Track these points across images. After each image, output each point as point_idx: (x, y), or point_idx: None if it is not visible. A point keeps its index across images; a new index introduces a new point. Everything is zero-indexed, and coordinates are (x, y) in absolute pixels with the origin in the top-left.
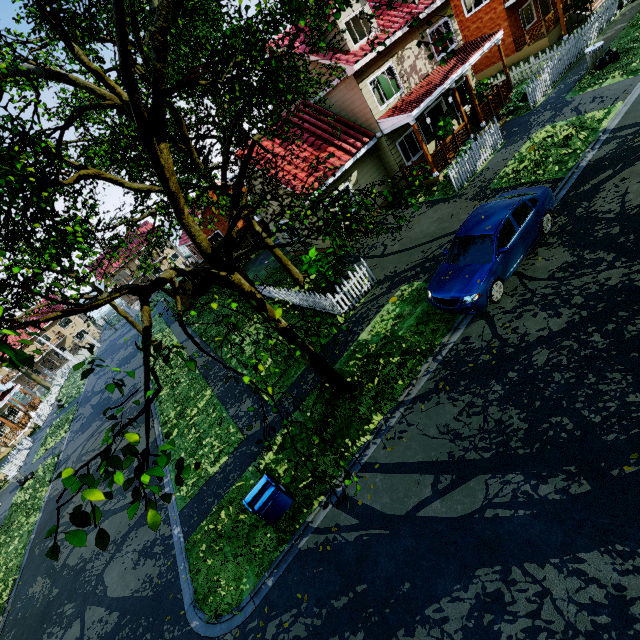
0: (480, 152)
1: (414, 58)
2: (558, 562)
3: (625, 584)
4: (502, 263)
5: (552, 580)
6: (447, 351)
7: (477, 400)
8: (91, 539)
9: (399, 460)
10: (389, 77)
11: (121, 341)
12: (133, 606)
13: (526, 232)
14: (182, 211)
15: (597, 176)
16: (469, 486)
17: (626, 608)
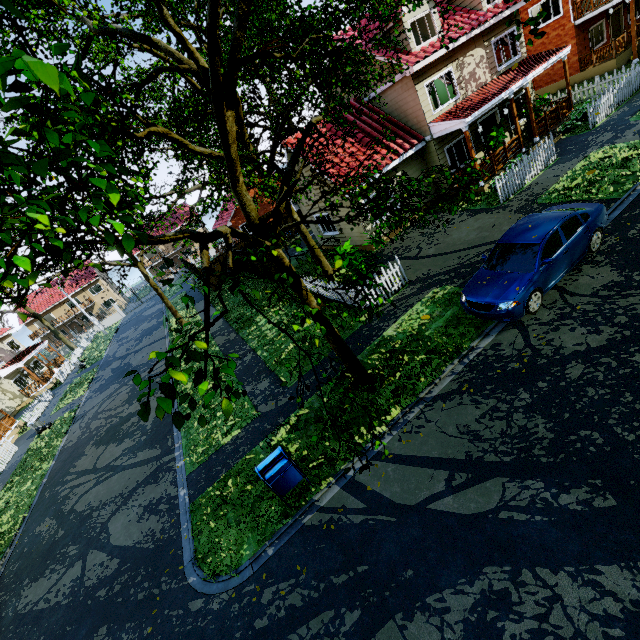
0: (531, 166)
1: (475, 65)
2: (573, 571)
3: None
4: (544, 274)
5: (565, 587)
6: (475, 355)
7: (502, 405)
8: (100, 490)
9: (414, 453)
10: (447, 82)
11: (146, 313)
12: (134, 555)
13: (573, 246)
14: (238, 179)
15: None
16: (485, 486)
17: None
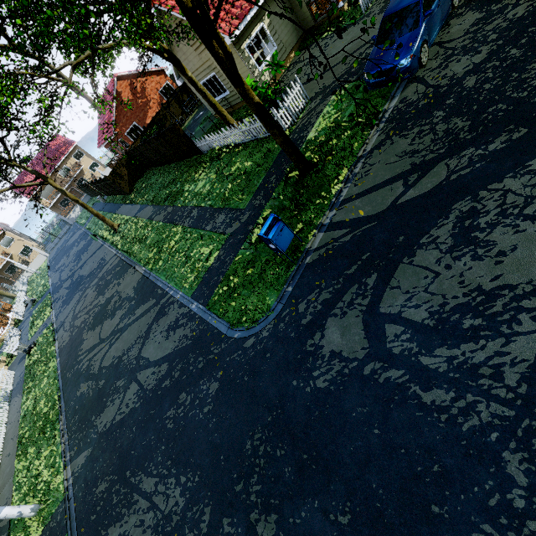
0: None
1: None
2: (512, 174)
3: None
4: (427, 27)
5: (510, 184)
6: (389, 113)
7: (425, 127)
8: (117, 346)
9: (371, 186)
10: None
11: (69, 243)
12: (178, 354)
13: (443, 0)
14: None
15: None
16: (433, 172)
17: None
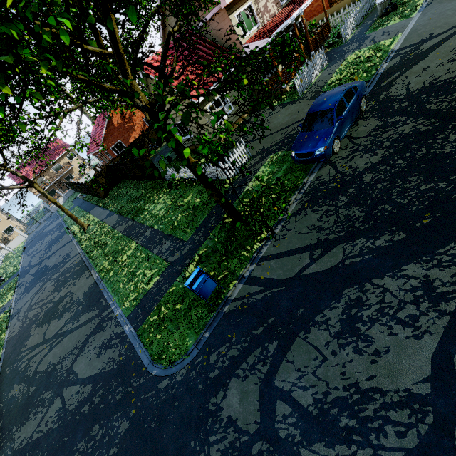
0: (313, 69)
1: (266, 1)
2: (391, 274)
3: (429, 274)
4: (339, 127)
5: (389, 283)
6: (307, 186)
7: (331, 208)
8: (55, 351)
9: (285, 250)
10: (249, 13)
11: (47, 230)
12: (103, 377)
13: (352, 108)
14: (127, 71)
15: (390, 76)
16: (333, 252)
17: (431, 284)
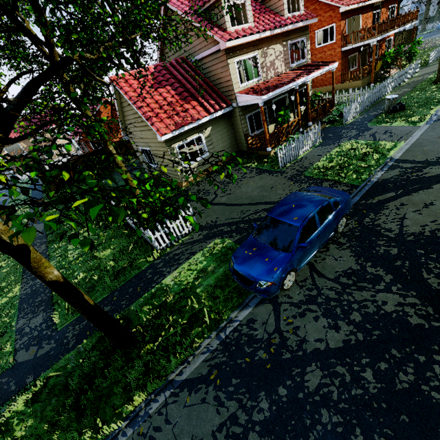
0: (304, 143)
1: (275, 57)
2: None
3: None
4: (299, 256)
5: None
6: (231, 329)
7: (241, 415)
8: None
9: None
10: (253, 64)
11: None
12: None
13: (325, 230)
14: None
15: (383, 194)
16: None
17: None
